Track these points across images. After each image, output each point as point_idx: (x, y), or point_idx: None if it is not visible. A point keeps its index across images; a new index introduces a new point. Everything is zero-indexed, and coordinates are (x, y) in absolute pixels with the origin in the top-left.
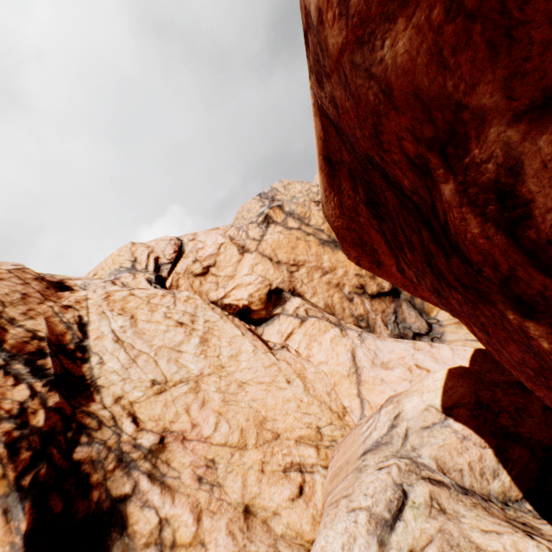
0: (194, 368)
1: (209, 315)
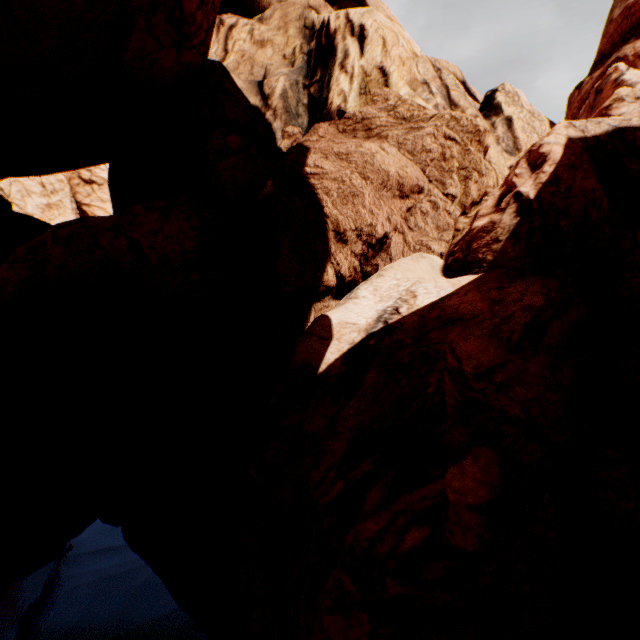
0: (31, 209)
1: (67, 201)
